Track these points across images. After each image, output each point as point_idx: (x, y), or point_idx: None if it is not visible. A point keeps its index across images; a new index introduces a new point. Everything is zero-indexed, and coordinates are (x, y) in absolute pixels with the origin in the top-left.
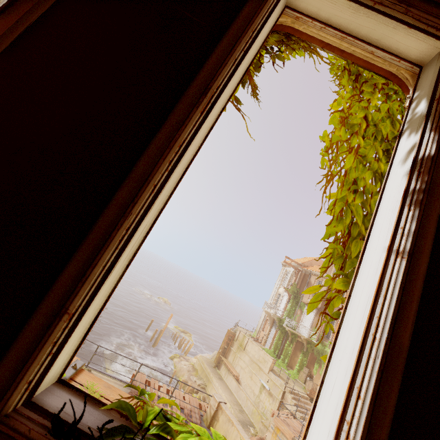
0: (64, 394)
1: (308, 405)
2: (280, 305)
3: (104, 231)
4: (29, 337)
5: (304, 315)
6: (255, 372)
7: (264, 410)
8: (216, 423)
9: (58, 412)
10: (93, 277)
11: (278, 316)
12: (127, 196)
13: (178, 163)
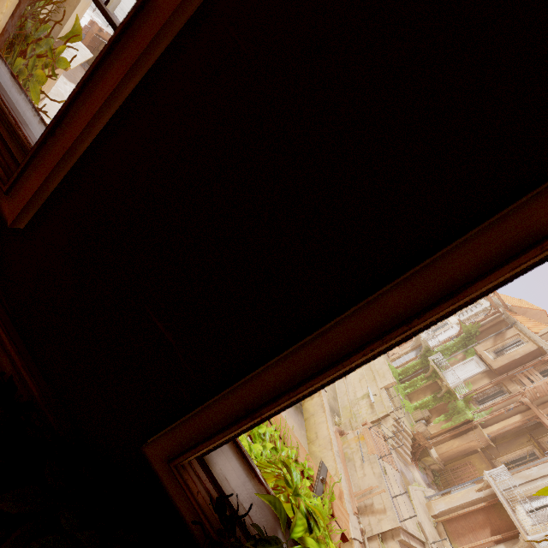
0: (227, 449)
1: (407, 441)
2: (439, 335)
3: (342, 343)
4: (216, 415)
5: (464, 363)
6: (367, 379)
7: (357, 413)
8: (309, 399)
9: (220, 476)
10: (302, 394)
11: (429, 345)
12: (401, 307)
13: (528, 271)
